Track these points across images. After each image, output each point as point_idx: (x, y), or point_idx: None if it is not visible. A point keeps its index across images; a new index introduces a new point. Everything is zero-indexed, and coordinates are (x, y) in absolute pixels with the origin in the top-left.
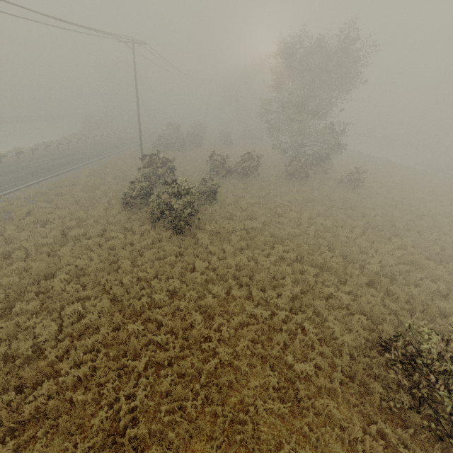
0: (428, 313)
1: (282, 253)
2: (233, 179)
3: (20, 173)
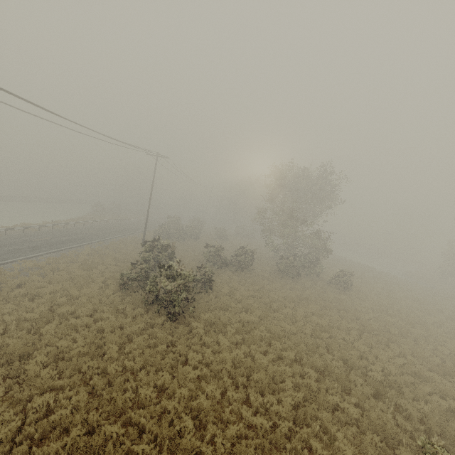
0: (447, 438)
1: (279, 352)
2: (228, 271)
3: (21, 246)
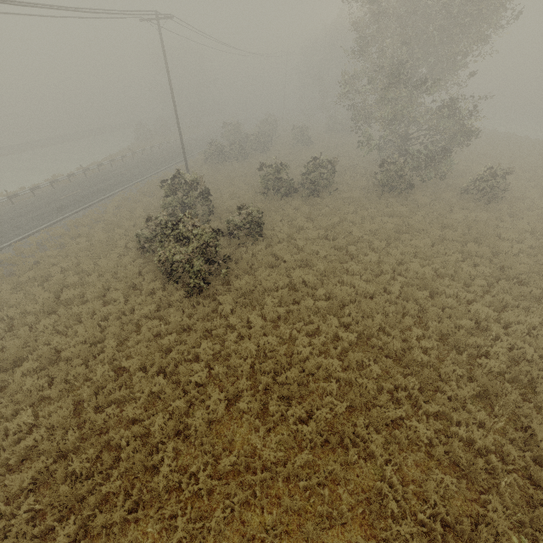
0: None
1: (336, 329)
2: (298, 198)
3: (46, 209)
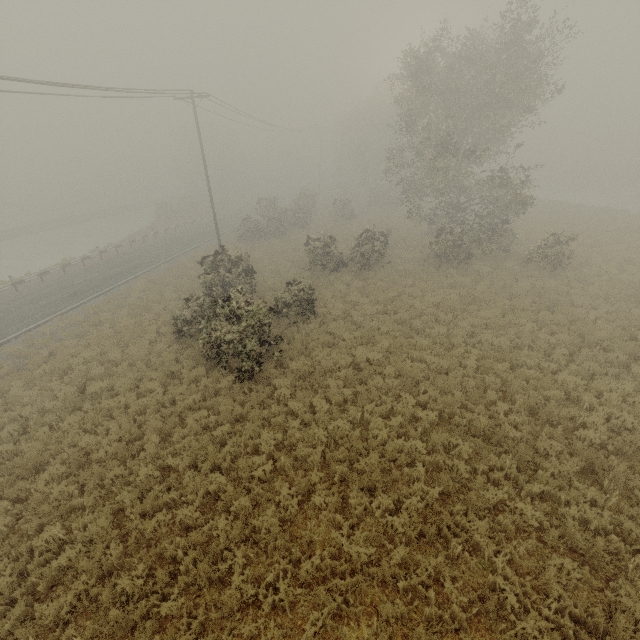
0: None
1: (413, 409)
2: (348, 273)
3: (58, 296)
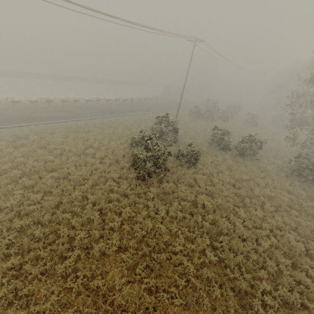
0: None
1: (206, 246)
2: (229, 154)
3: (107, 110)
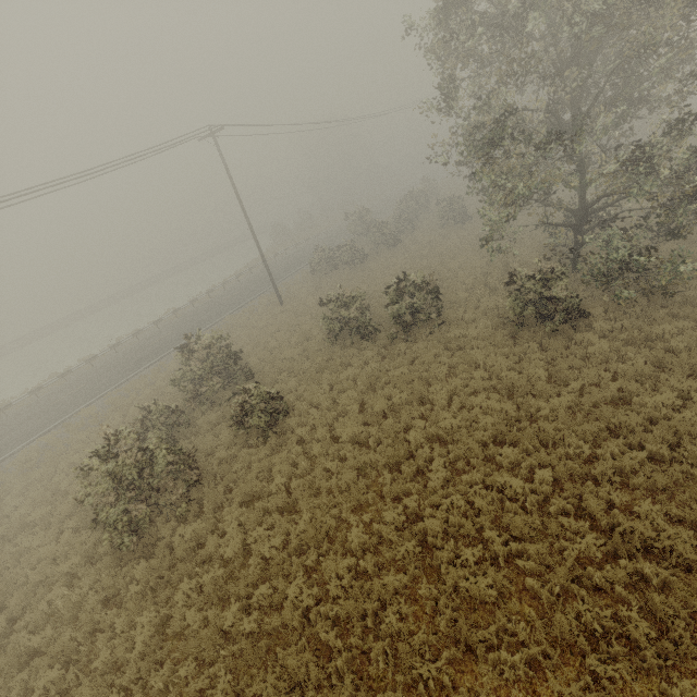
0: None
1: None
2: (381, 341)
3: (129, 362)
